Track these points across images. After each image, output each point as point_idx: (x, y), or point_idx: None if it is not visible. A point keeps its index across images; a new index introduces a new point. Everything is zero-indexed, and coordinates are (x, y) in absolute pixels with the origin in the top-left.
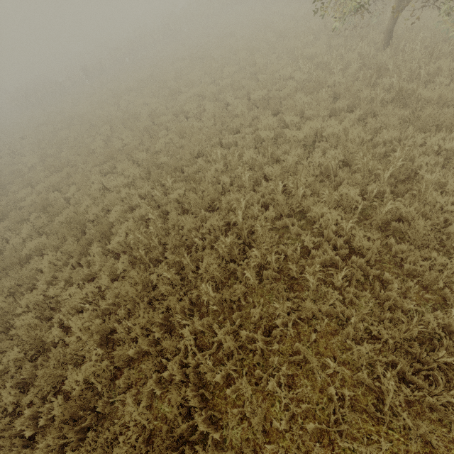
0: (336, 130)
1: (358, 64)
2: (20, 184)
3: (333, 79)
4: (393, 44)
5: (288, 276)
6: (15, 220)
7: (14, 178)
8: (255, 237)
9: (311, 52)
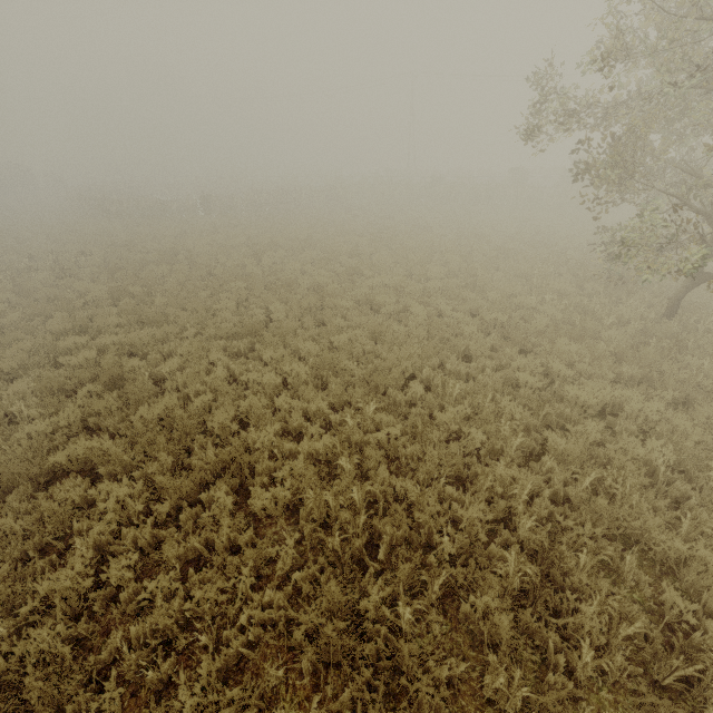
0: (648, 409)
1: (639, 324)
2: (66, 322)
3: (608, 332)
4: (682, 315)
5: (644, 675)
6: (48, 386)
7: (55, 309)
8: (557, 565)
9: (559, 286)
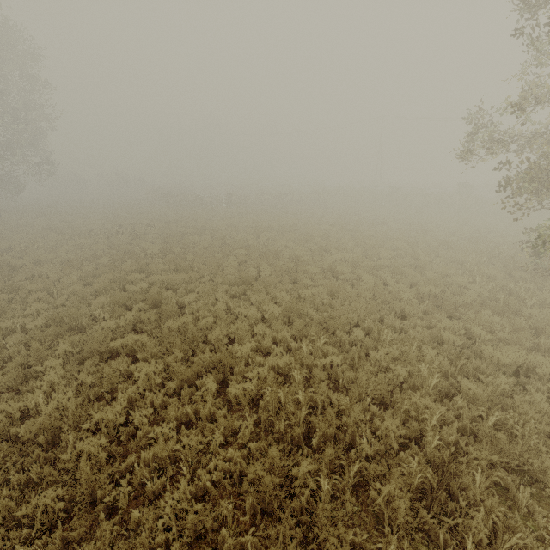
0: None
1: None
2: (133, 265)
3: (529, 310)
4: None
5: None
6: (118, 301)
7: (128, 257)
8: (456, 481)
9: (489, 272)
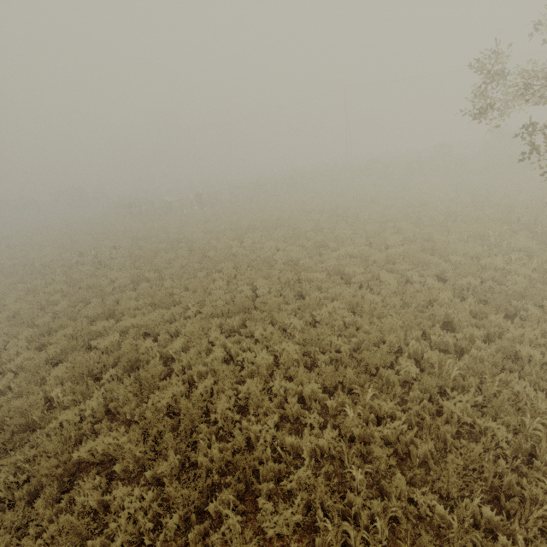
0: None
1: None
2: (99, 308)
3: None
4: None
5: None
6: (80, 371)
7: (92, 296)
8: None
9: (521, 245)
